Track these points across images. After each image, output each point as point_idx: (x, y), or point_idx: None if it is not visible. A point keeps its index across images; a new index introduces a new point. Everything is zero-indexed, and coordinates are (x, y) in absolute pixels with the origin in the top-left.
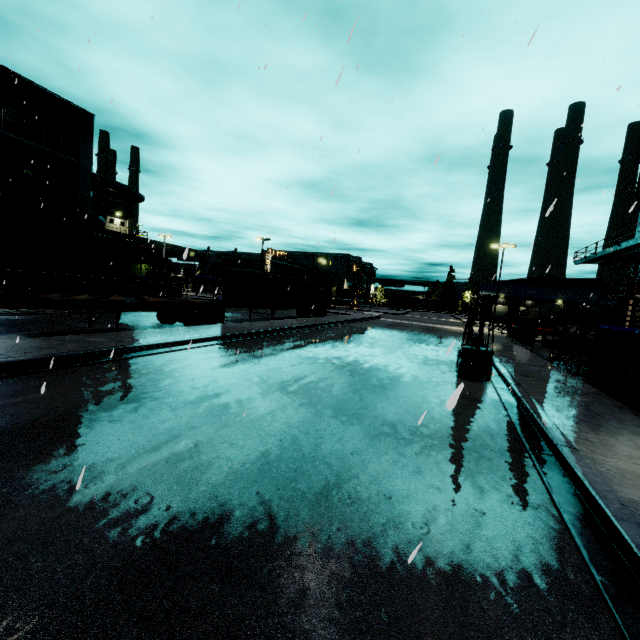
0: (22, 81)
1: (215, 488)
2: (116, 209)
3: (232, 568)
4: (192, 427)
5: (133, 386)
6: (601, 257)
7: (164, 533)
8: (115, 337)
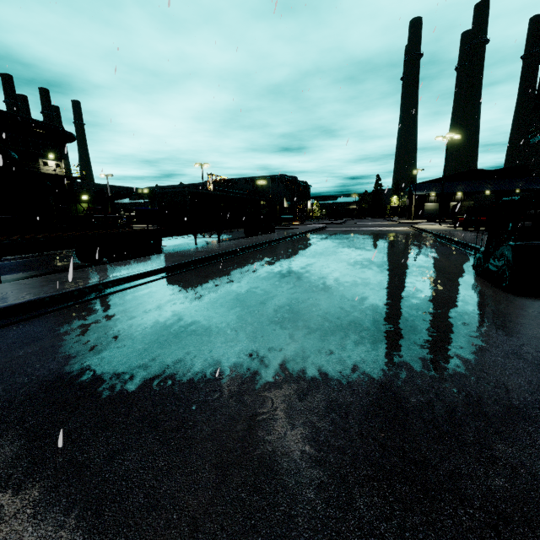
0: None
1: None
2: (47, 151)
3: None
4: None
5: None
6: None
7: None
8: None
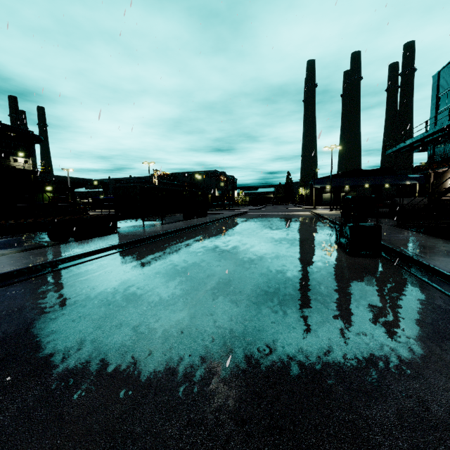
0: None
1: None
2: (18, 150)
3: None
4: None
5: None
6: (407, 145)
7: None
8: None
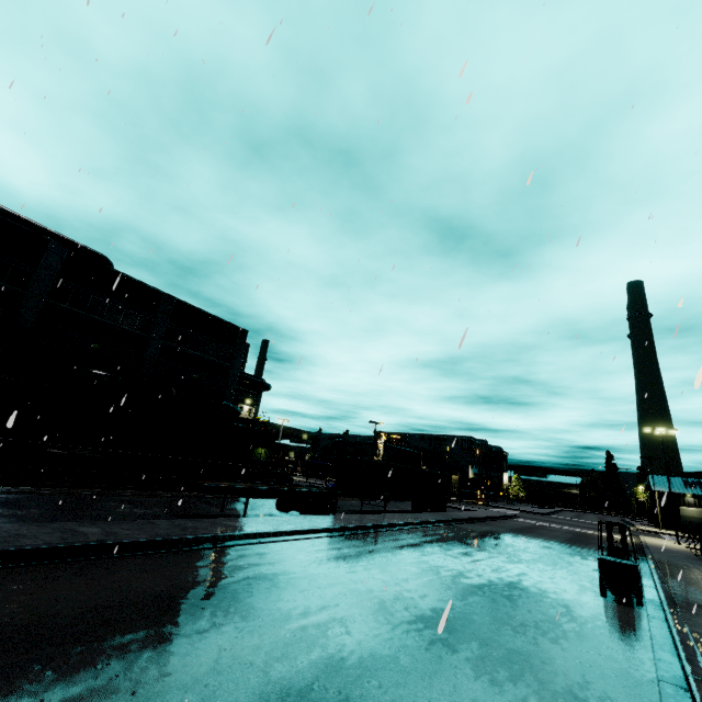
0: (208, 315)
1: (341, 653)
2: (247, 397)
3: (357, 701)
4: (318, 607)
5: (268, 568)
6: None
7: (309, 672)
8: (247, 522)
